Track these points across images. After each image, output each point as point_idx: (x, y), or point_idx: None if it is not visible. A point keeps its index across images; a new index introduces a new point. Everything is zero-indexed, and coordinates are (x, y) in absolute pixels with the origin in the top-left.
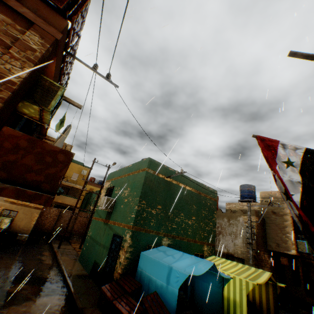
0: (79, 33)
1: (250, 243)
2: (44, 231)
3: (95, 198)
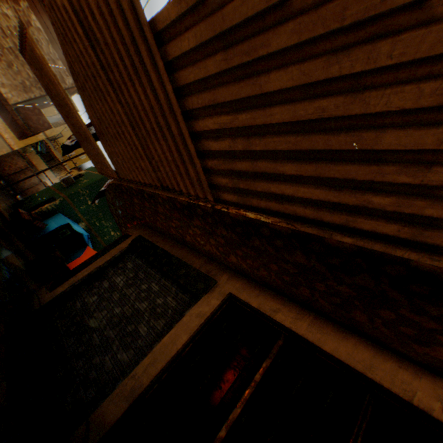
0: None
1: None
2: (0, 171)
3: None
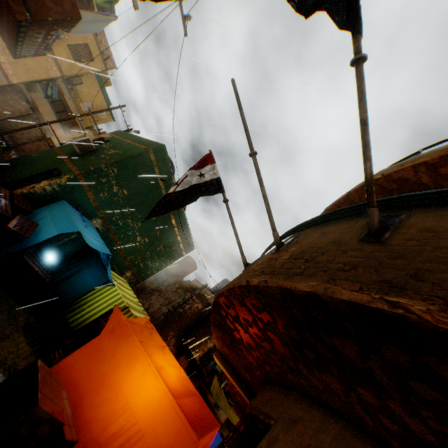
0: None
1: (171, 311)
2: None
3: None
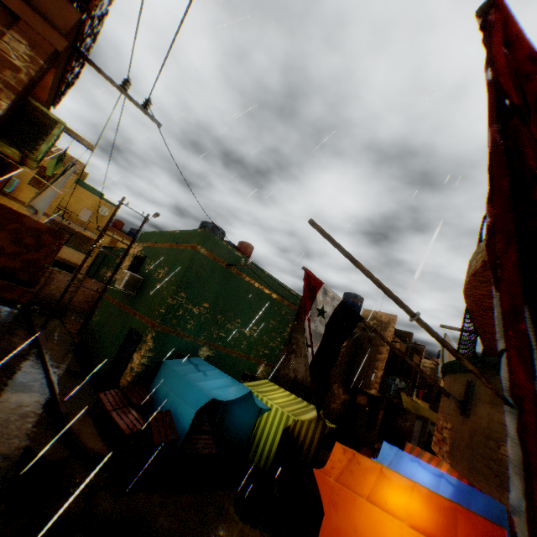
0: (106, 12)
1: None
2: None
3: (118, 259)
